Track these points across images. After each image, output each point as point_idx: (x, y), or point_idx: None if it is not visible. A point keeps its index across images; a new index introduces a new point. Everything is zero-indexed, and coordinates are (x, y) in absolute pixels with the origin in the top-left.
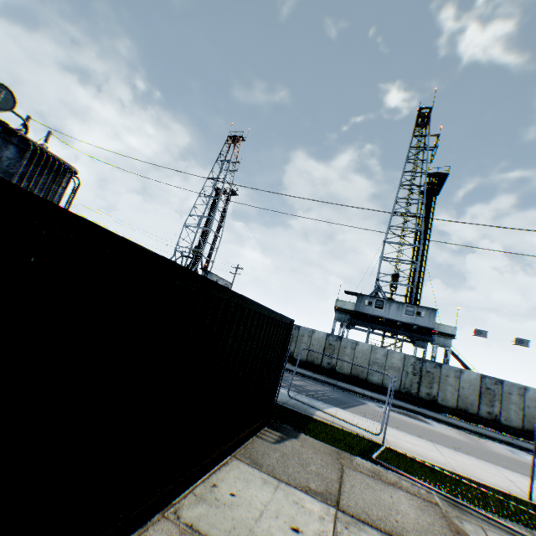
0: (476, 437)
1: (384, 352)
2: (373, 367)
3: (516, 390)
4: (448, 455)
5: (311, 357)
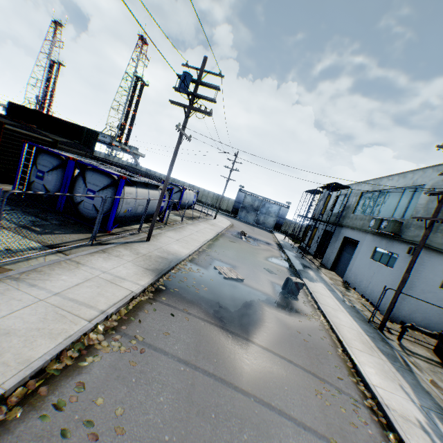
0: None
1: None
2: None
3: (113, 158)
4: None
5: None
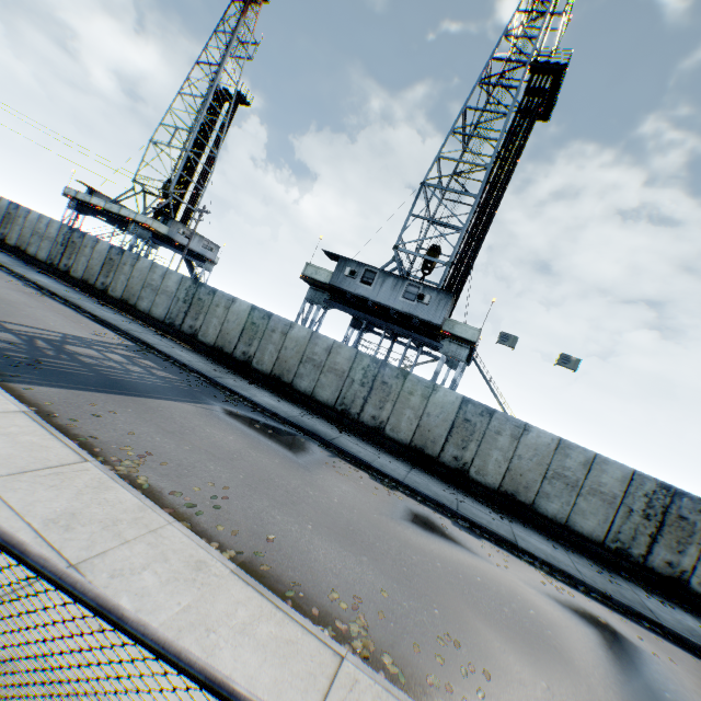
0: (378, 486)
1: (329, 344)
2: (305, 366)
3: (511, 429)
4: (22, 484)
5: (221, 340)
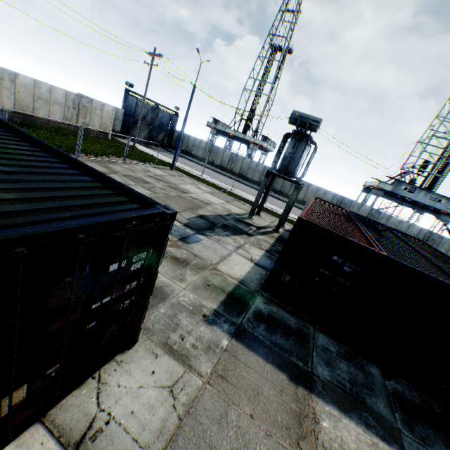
0: None
1: (408, 224)
2: None
3: None
4: None
5: None
